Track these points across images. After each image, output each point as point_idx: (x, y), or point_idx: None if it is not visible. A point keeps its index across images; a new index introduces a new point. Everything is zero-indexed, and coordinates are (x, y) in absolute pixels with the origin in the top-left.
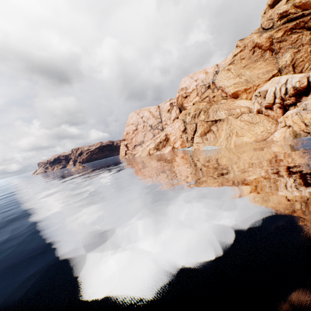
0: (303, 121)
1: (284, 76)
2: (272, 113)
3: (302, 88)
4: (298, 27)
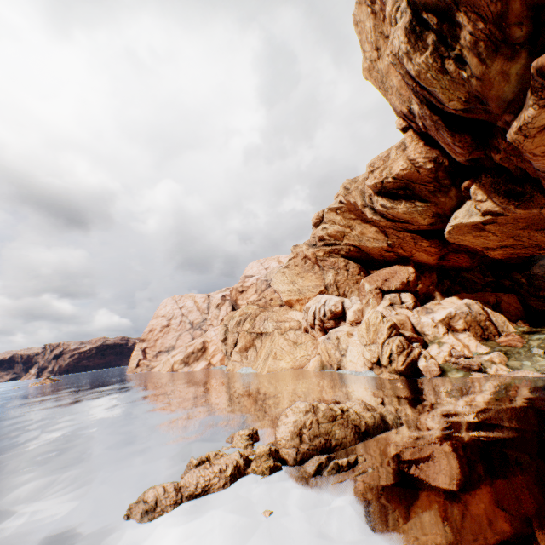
0: (327, 351)
1: (326, 295)
2: (317, 334)
3: (338, 313)
4: (334, 252)
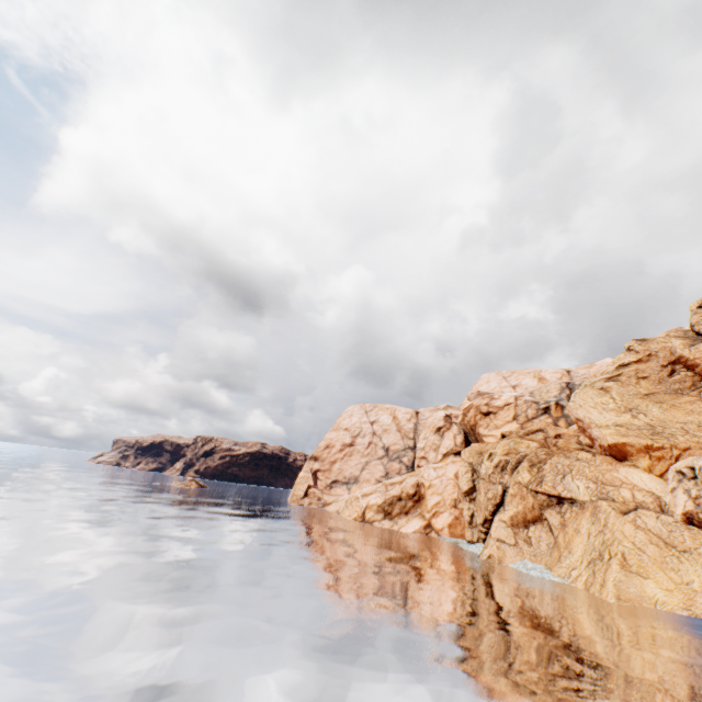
0: None
1: None
2: None
3: None
4: None
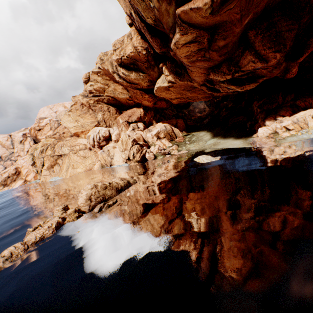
0: (104, 158)
1: (99, 127)
2: (97, 150)
3: (107, 137)
4: (100, 101)
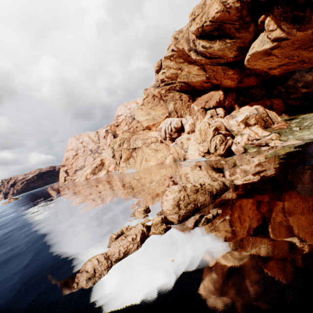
0: (176, 151)
1: (170, 118)
2: (168, 143)
3: (179, 128)
4: (172, 89)
